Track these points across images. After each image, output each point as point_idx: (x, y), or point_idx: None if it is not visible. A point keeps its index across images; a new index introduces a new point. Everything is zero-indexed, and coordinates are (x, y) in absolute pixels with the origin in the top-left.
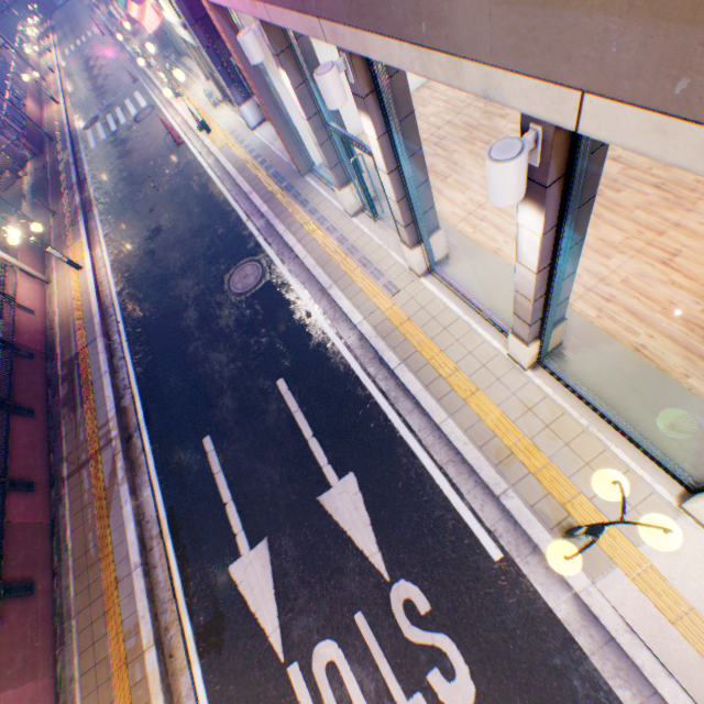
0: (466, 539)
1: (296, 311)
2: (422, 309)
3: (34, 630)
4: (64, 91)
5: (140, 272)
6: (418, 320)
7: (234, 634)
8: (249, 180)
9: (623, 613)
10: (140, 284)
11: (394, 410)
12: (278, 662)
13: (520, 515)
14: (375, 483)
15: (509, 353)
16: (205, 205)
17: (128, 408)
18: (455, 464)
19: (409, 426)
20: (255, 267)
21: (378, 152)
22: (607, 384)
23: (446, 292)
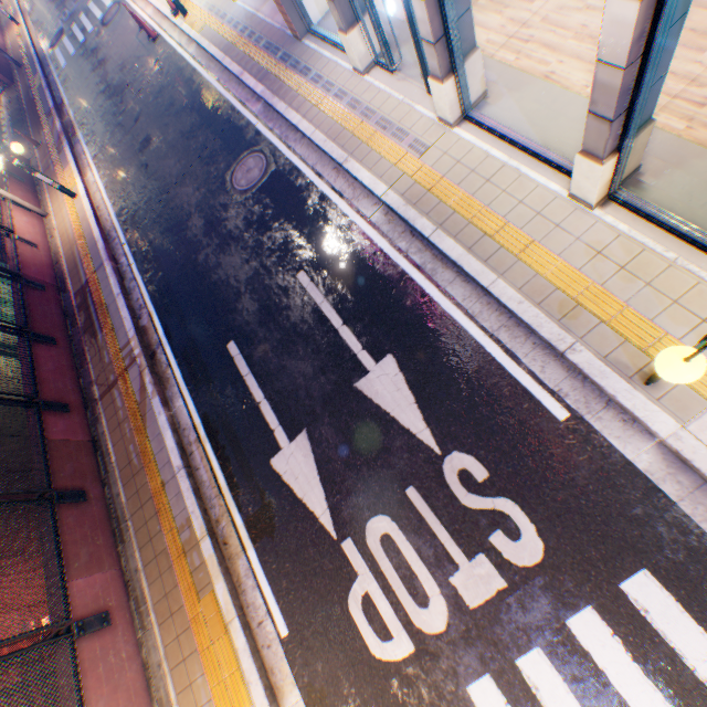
0: (526, 404)
1: (309, 198)
2: (458, 164)
3: (94, 531)
4: (22, 10)
5: (135, 189)
6: (454, 178)
7: (284, 519)
8: (237, 61)
9: None
10: (137, 202)
11: (432, 284)
12: (331, 540)
13: (591, 368)
14: (417, 362)
15: (572, 191)
16: (193, 102)
17: (146, 327)
18: (509, 329)
19: (451, 297)
20: (258, 159)
21: None
22: (702, 207)
23: (486, 138)
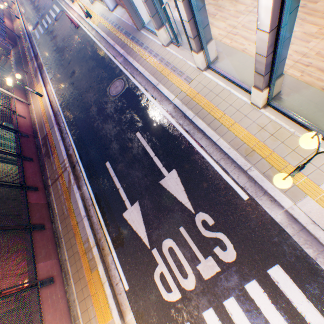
0: (230, 192)
1: (142, 100)
2: (205, 87)
3: (47, 242)
4: (21, 13)
5: (68, 93)
6: (203, 93)
7: (128, 239)
8: (113, 39)
9: (310, 216)
10: (69, 99)
11: (193, 139)
12: (147, 249)
13: (257, 178)
14: (185, 173)
15: (251, 101)
16: (93, 56)
17: (71, 154)
18: (224, 160)
19: (200, 145)
20: (120, 82)
21: None
22: (306, 110)
23: (217, 76)
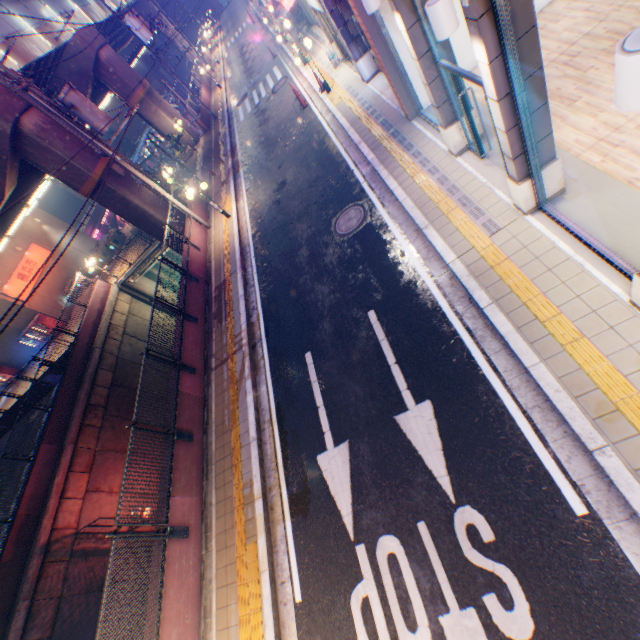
0: (544, 486)
1: (390, 251)
2: (524, 249)
3: (191, 465)
4: (225, 78)
5: (268, 218)
6: (517, 260)
7: (317, 507)
8: (358, 132)
9: None
10: (267, 228)
11: (478, 349)
12: (348, 539)
13: (618, 476)
14: (450, 414)
15: (632, 299)
16: (320, 158)
17: (254, 324)
18: (542, 411)
19: (493, 366)
20: (358, 211)
21: (488, 78)
22: None
23: (555, 230)
